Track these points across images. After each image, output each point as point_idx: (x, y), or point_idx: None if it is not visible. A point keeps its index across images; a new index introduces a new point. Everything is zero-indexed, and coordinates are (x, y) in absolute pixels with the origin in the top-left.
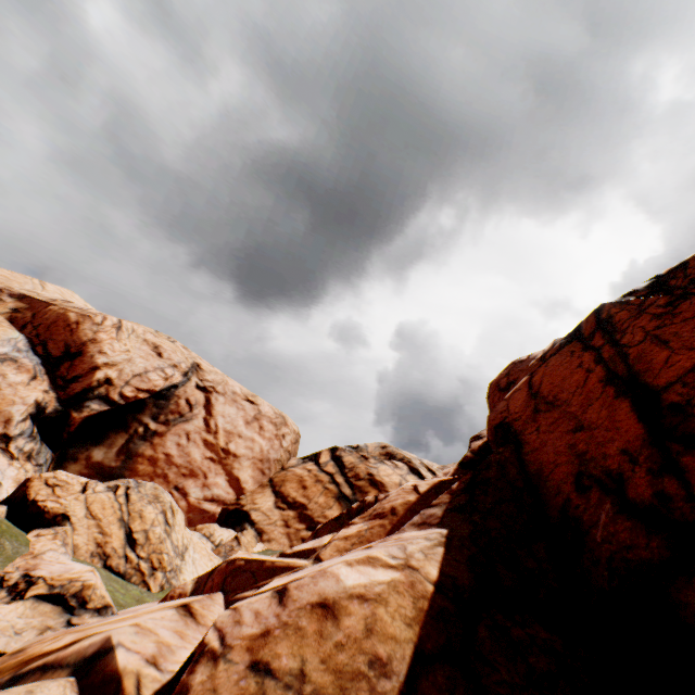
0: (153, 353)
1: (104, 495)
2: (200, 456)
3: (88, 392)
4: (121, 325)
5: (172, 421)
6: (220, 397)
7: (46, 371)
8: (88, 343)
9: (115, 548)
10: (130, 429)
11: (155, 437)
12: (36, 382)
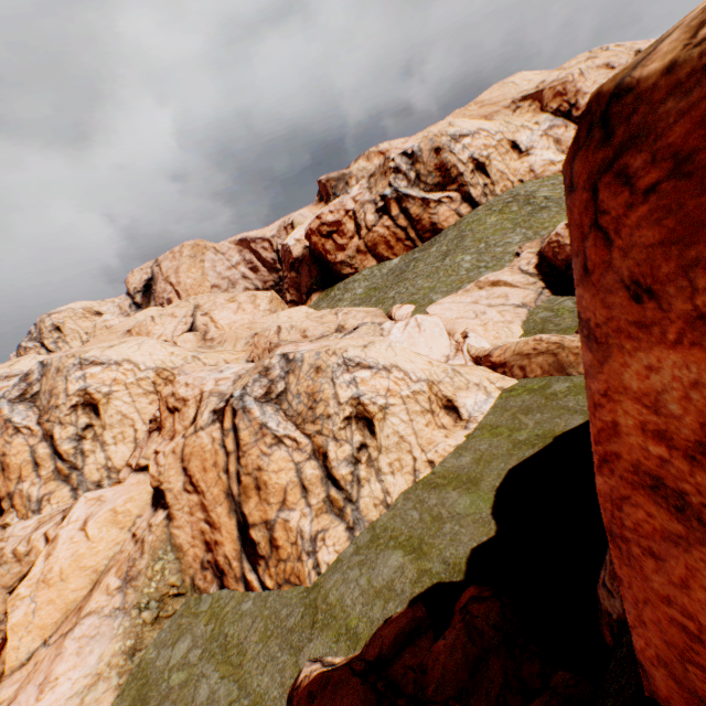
0: (608, 72)
1: None
2: None
3: None
4: (580, 72)
5: None
6: None
7: (567, 122)
8: (575, 96)
9: None
10: None
11: None
12: (567, 129)
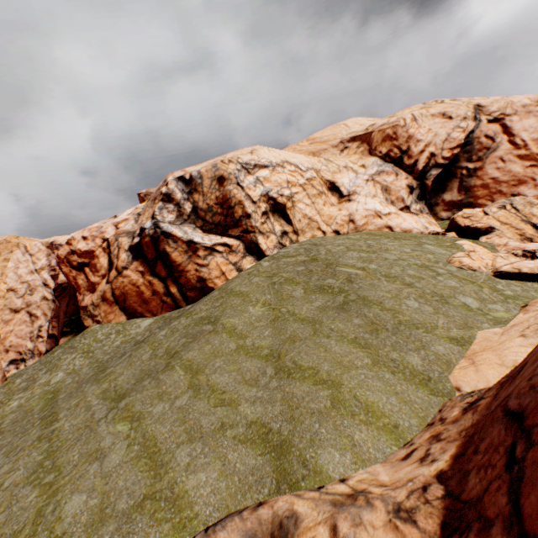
0: (444, 121)
1: (500, 213)
2: (519, 169)
3: (425, 168)
4: (413, 117)
5: (482, 157)
6: (513, 118)
7: (398, 169)
8: (407, 141)
9: (531, 235)
10: (456, 175)
11: (476, 172)
12: (398, 177)
